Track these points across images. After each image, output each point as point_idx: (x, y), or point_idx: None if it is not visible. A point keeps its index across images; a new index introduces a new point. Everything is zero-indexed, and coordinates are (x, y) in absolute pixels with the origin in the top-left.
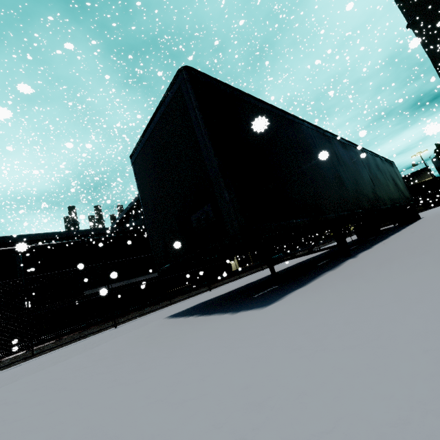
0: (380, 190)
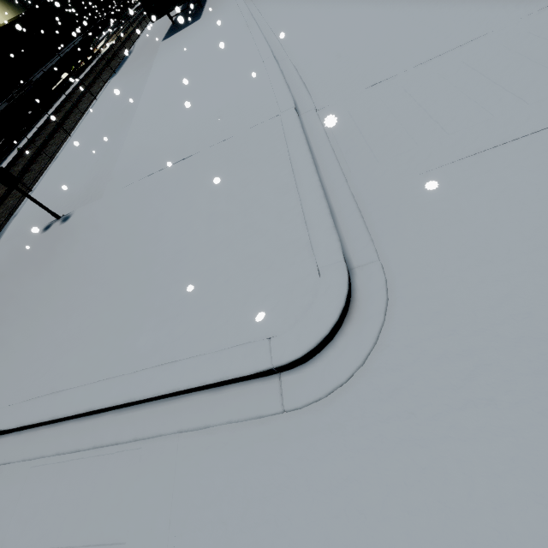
0: None
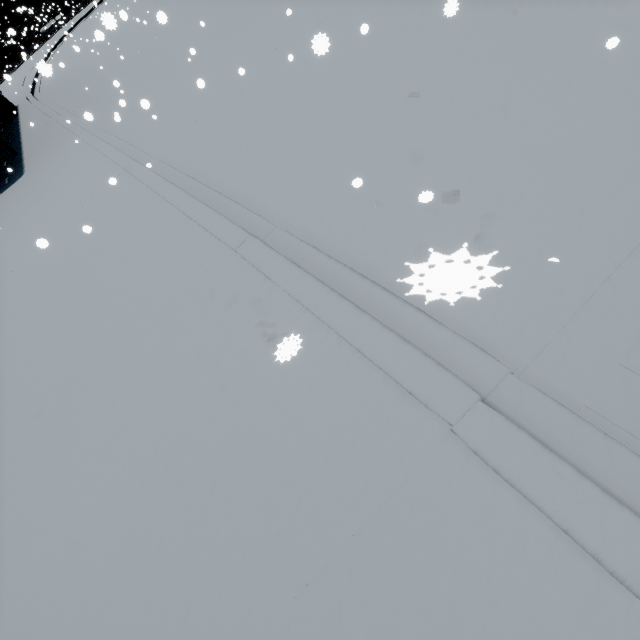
0: None
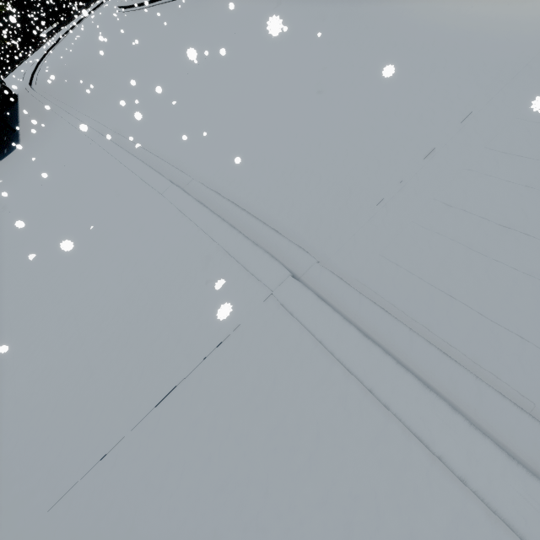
0: None
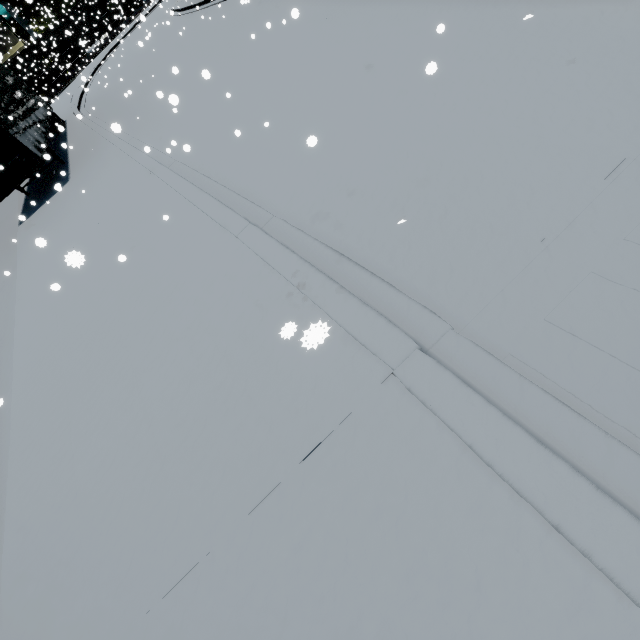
0: (34, 111)
